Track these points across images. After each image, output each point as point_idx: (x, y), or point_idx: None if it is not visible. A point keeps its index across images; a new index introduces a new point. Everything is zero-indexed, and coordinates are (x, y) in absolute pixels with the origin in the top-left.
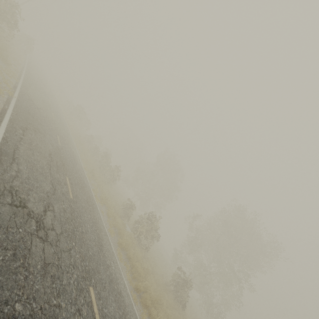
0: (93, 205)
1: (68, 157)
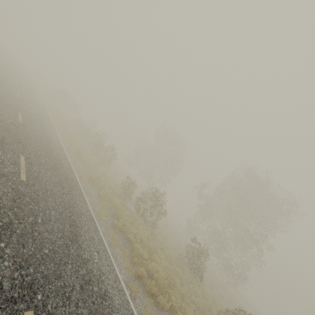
0: (72, 187)
1: (35, 135)
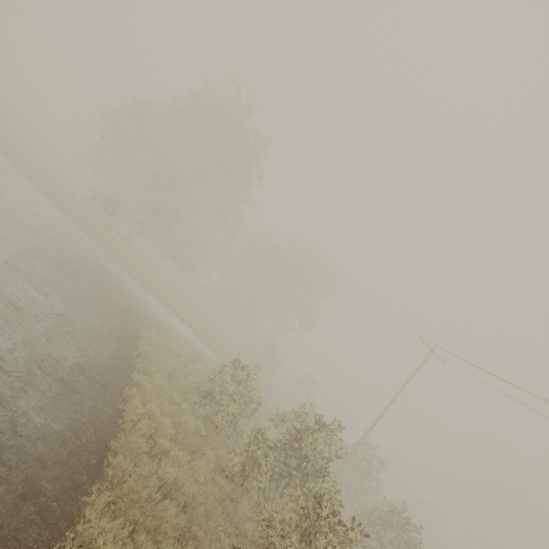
0: None
1: None
